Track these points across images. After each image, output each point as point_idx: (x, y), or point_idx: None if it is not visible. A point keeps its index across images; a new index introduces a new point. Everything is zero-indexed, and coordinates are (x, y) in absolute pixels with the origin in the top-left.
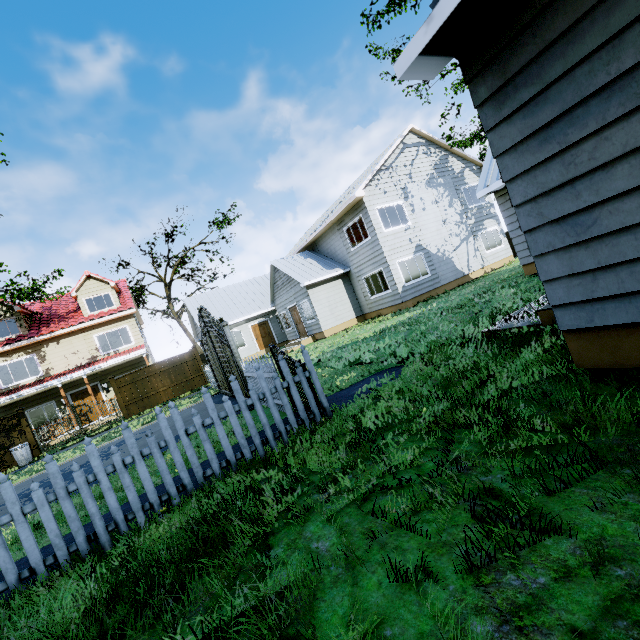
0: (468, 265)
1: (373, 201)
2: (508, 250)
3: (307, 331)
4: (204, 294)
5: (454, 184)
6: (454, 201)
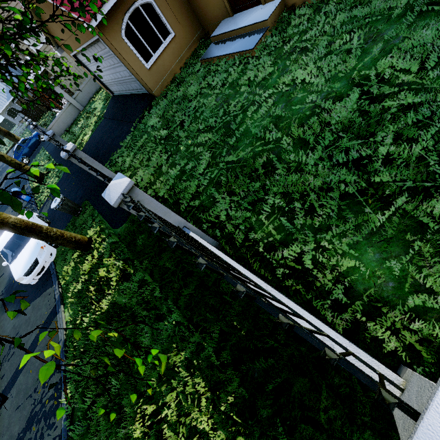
0: None
1: None
2: None
3: None
4: None
5: None
6: None
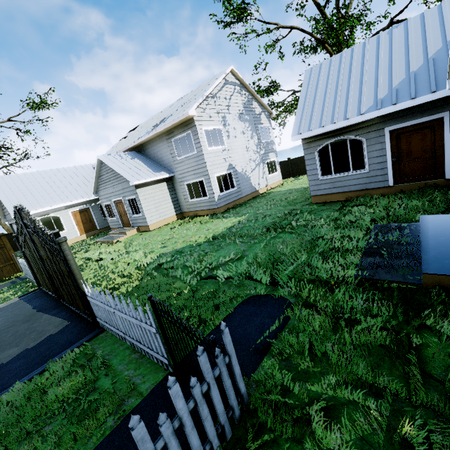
0: (259, 183)
1: (201, 122)
2: (280, 176)
3: (132, 223)
4: (15, 175)
5: (255, 122)
6: (254, 135)
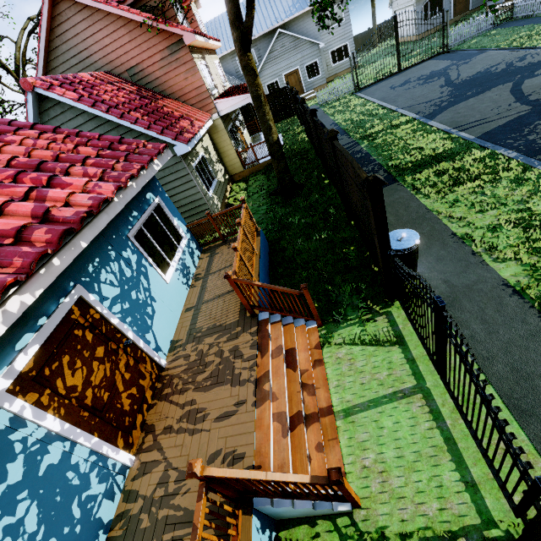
0: None
1: None
2: None
3: (305, 89)
4: None
5: None
6: None
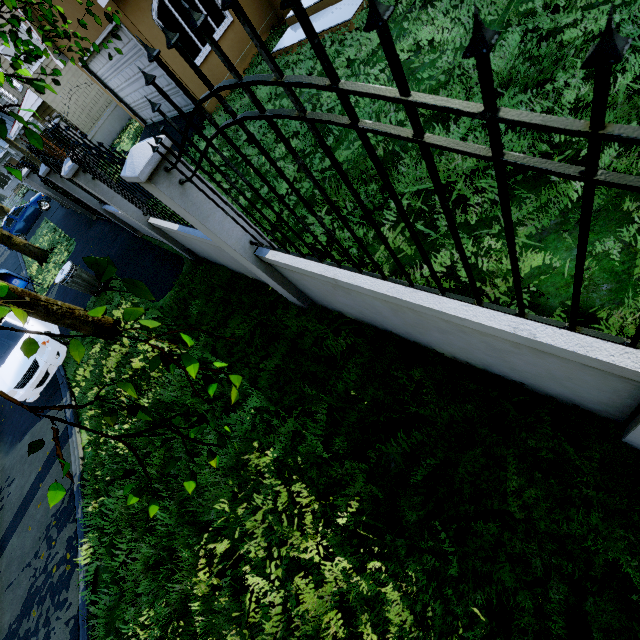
0: None
1: None
2: None
3: None
4: None
5: None
6: None
